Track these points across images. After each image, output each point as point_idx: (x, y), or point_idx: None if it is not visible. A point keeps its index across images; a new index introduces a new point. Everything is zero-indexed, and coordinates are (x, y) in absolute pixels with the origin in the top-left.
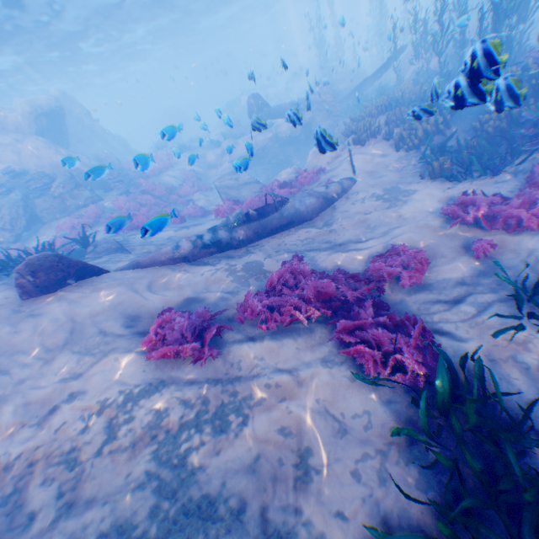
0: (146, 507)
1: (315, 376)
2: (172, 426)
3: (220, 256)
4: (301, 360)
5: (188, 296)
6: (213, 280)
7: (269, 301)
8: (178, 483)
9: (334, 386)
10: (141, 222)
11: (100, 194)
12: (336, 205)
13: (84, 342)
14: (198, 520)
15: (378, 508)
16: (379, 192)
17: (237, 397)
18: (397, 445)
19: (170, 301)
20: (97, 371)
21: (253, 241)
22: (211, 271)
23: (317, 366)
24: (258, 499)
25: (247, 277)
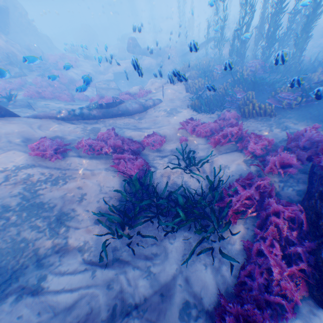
0: (16, 202)
1: (100, 173)
2: (34, 180)
3: (82, 122)
4: (97, 167)
5: (58, 136)
6: (74, 131)
7: (91, 143)
8: (32, 197)
9: (106, 177)
10: (46, 95)
11: (26, 71)
12: (148, 111)
13: (0, 144)
14: (36, 207)
15: (100, 209)
16: (168, 109)
17: (65, 175)
18: (116, 195)
19: (49, 136)
20: (4, 157)
21: (102, 118)
22: (75, 127)
23: (103, 170)
24: (61, 204)
25: (90, 133)
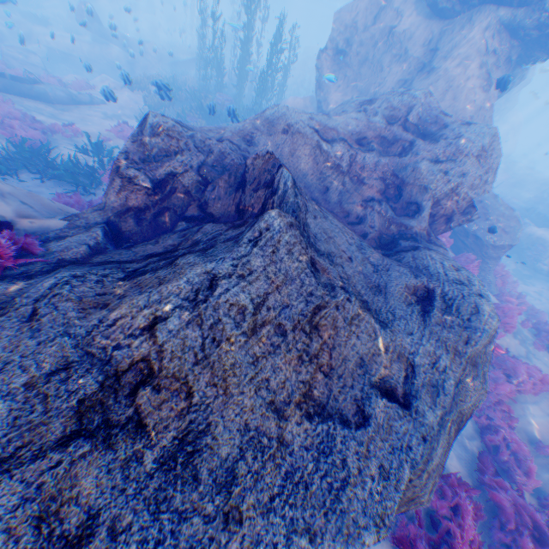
0: None
1: None
2: None
3: None
4: None
5: None
6: None
7: None
8: None
9: None
10: None
11: None
12: (82, 108)
13: None
14: None
15: None
16: (110, 114)
17: None
18: (2, 155)
19: None
20: None
21: (3, 92)
22: None
23: None
24: None
25: None
